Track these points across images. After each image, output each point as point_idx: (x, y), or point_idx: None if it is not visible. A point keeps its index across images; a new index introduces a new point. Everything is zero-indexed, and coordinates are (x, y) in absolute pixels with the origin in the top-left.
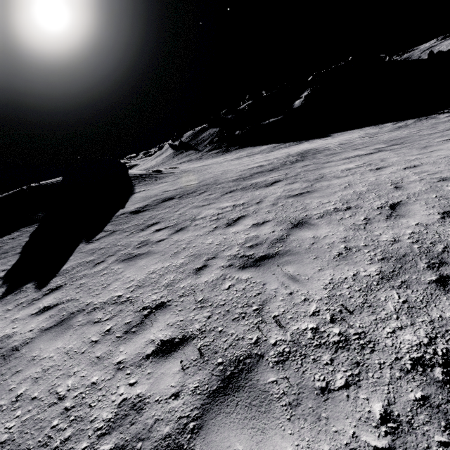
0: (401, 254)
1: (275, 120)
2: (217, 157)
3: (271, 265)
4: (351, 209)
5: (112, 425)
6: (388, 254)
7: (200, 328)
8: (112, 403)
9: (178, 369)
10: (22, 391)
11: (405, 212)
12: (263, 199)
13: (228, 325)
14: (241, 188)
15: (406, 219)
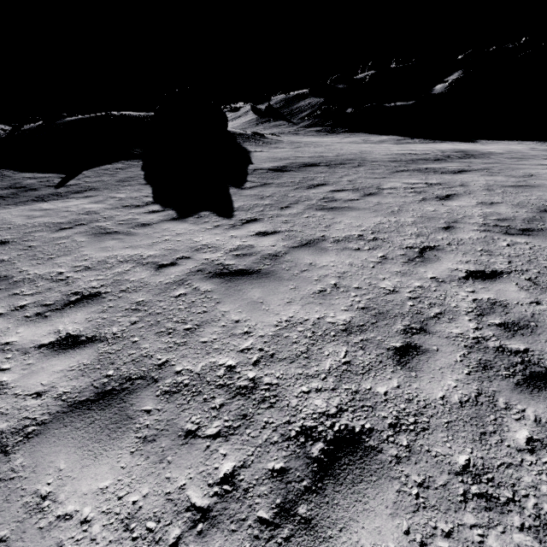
0: None
1: (404, 105)
2: (320, 137)
3: None
4: None
5: (483, 311)
6: None
7: (508, 267)
8: (464, 300)
9: (516, 289)
10: (334, 282)
11: None
12: (465, 183)
13: (543, 270)
14: (415, 170)
15: None
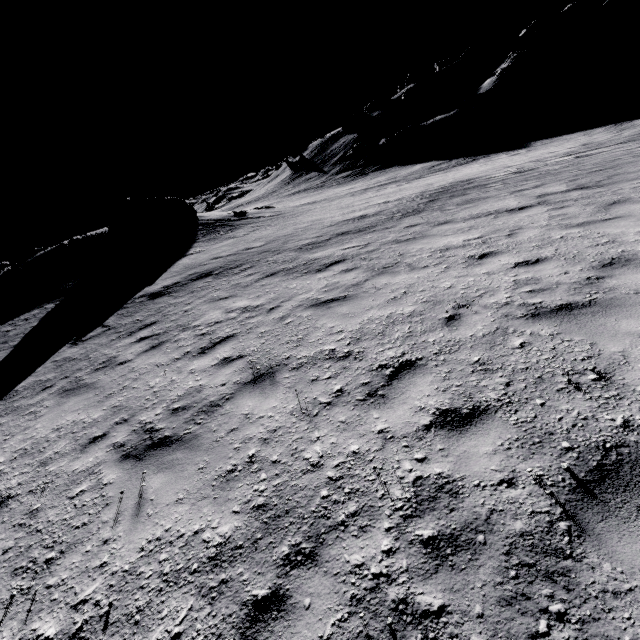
0: (287, 506)
1: (445, 118)
2: (344, 185)
3: (151, 464)
4: (348, 359)
5: None
6: (275, 499)
7: None
8: None
9: None
10: None
11: (397, 392)
12: (284, 302)
13: None
14: (288, 269)
15: (380, 412)
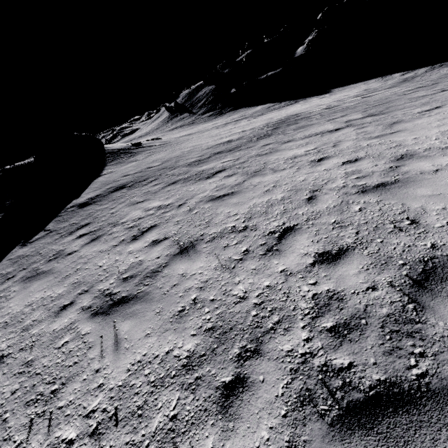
0: (230, 325)
1: (274, 74)
2: (209, 122)
3: (117, 316)
4: (246, 230)
5: None
6: (220, 322)
7: None
8: None
9: None
10: None
11: (286, 246)
12: (188, 200)
13: (16, 412)
14: (185, 179)
15: (278, 260)
